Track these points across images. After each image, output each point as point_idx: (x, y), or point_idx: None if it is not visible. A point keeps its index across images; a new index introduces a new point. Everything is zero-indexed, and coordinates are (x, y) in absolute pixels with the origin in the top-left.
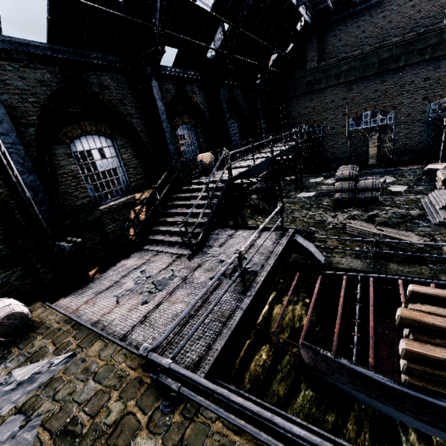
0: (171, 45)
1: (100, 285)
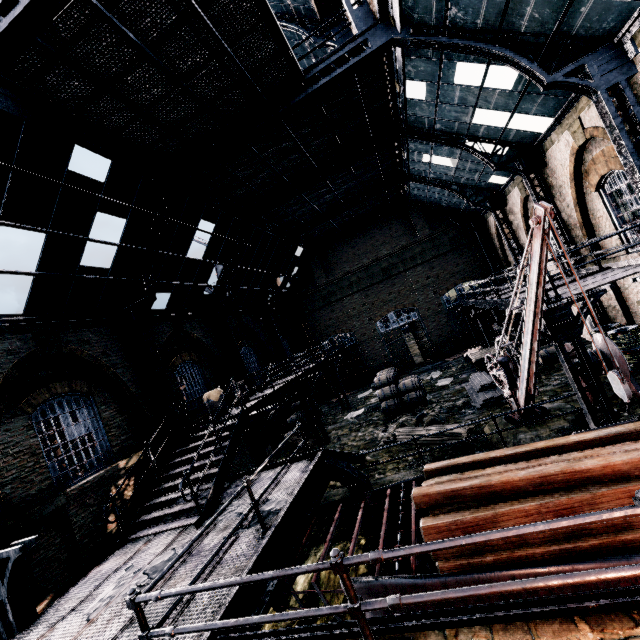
0: (163, 291)
1: (58, 612)
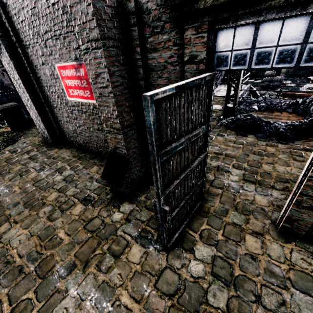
0: None
1: None
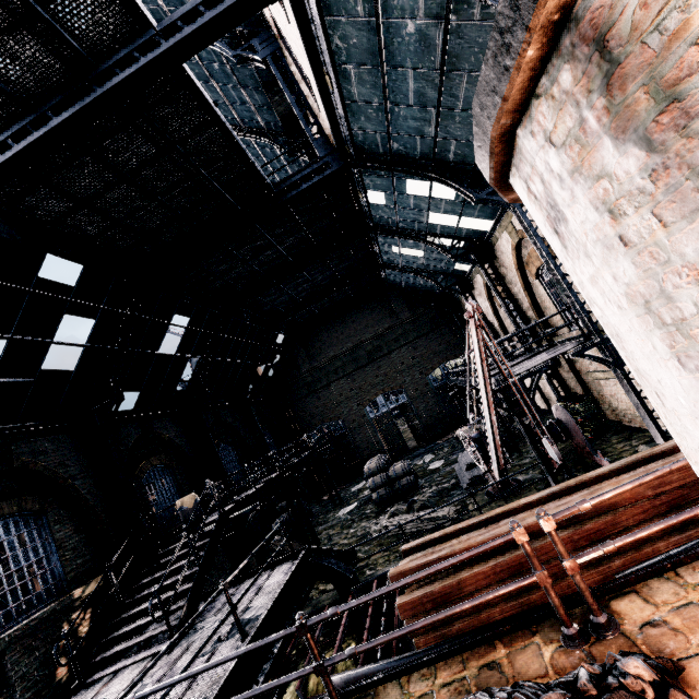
0: (131, 390)
1: None
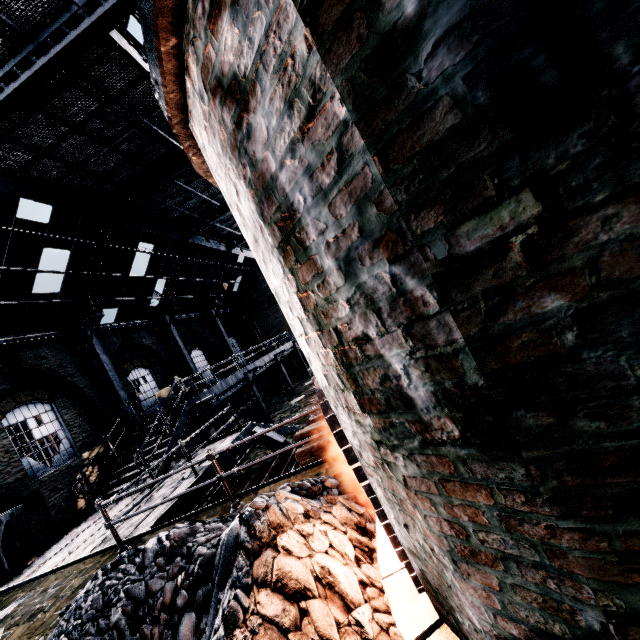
0: (110, 307)
1: (45, 558)
